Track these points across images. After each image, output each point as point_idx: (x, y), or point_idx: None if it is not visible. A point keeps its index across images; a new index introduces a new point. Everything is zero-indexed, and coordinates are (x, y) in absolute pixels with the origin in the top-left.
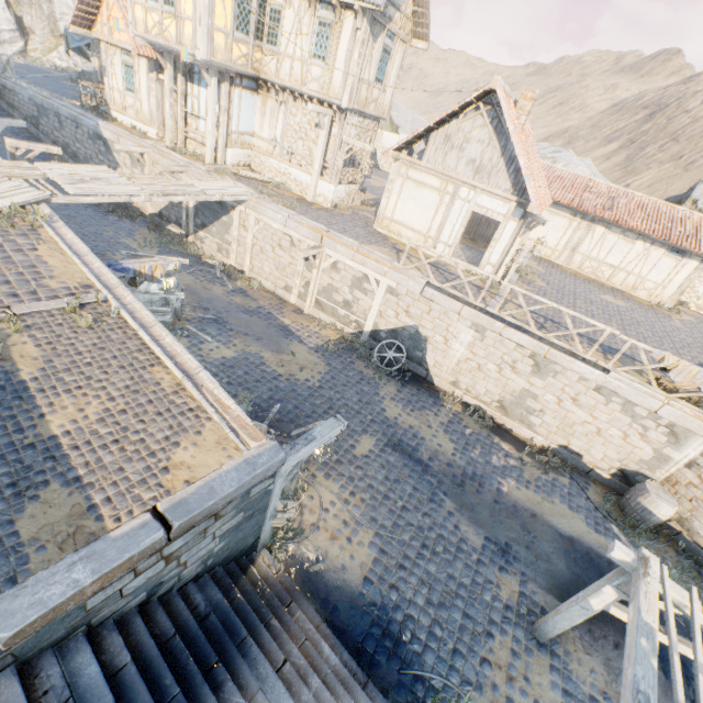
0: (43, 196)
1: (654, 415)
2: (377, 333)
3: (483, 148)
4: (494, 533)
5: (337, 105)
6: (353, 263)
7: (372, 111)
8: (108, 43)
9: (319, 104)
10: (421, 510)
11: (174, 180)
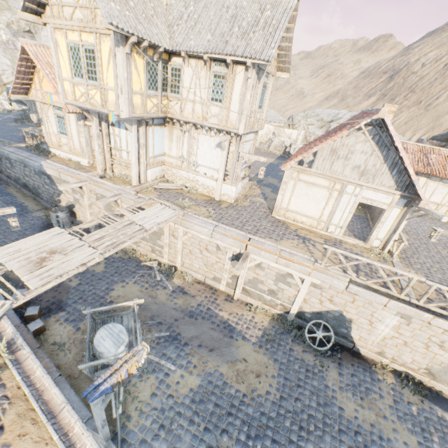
0: (3, 309)
1: None
2: (302, 313)
3: (367, 157)
4: None
5: (235, 133)
6: (277, 265)
7: (256, 128)
8: (42, 102)
9: (217, 132)
10: None
11: (117, 222)
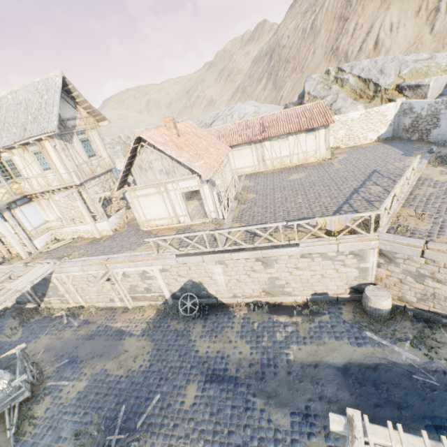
0: None
1: (339, 252)
2: (175, 294)
3: (161, 162)
4: (295, 404)
5: (75, 185)
6: (131, 268)
7: (101, 171)
8: None
9: (66, 189)
10: (241, 425)
11: None
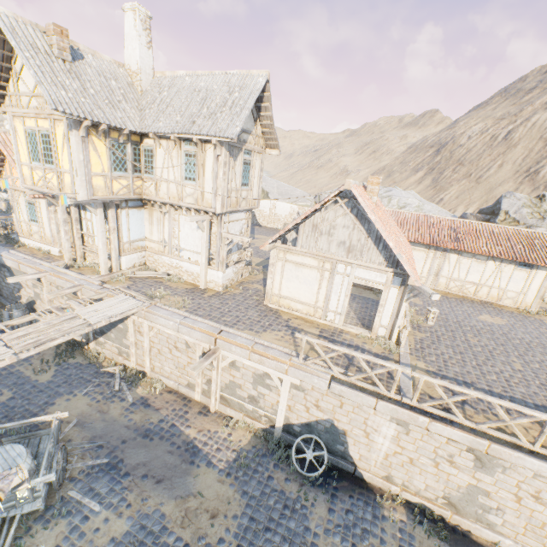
0: None
1: None
2: (290, 426)
3: (350, 232)
4: None
5: (212, 212)
6: (250, 362)
7: (244, 206)
8: (13, 188)
9: (196, 212)
10: None
11: (55, 317)
